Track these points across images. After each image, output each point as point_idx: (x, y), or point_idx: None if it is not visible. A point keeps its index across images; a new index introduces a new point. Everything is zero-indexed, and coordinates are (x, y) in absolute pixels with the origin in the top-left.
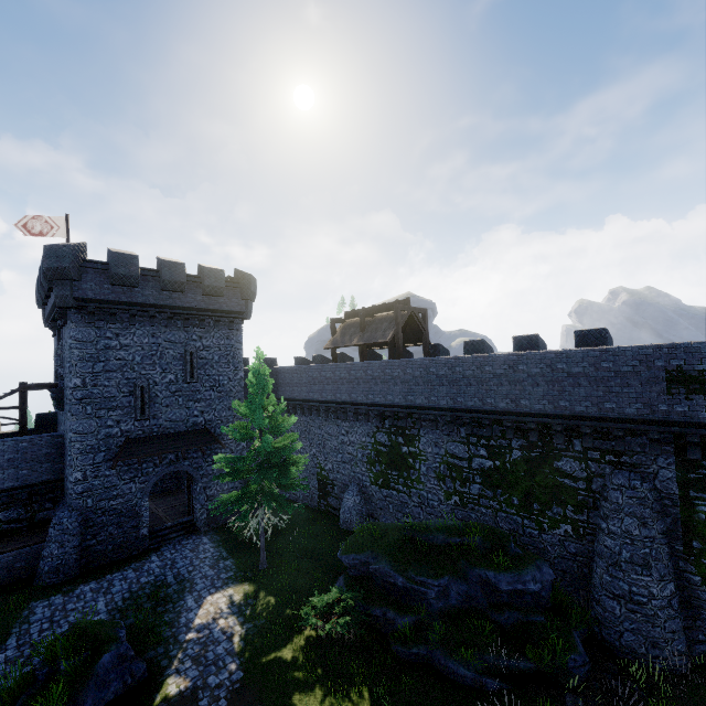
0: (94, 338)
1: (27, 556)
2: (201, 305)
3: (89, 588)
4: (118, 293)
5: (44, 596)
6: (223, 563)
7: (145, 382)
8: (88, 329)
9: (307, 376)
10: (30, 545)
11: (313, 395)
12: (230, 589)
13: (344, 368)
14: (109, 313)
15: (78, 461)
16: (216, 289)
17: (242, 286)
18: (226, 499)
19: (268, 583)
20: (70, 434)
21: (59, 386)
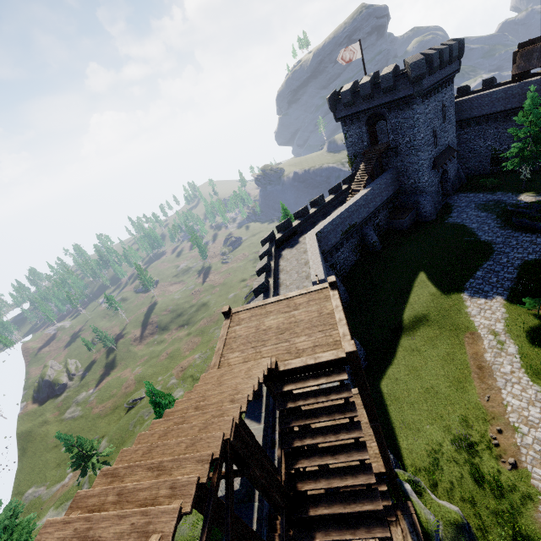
0: (423, 110)
1: (412, 215)
2: (448, 72)
3: (456, 214)
4: (430, 80)
5: (443, 220)
6: (497, 194)
7: (435, 128)
8: (422, 106)
9: (489, 99)
10: (411, 211)
11: (496, 109)
12: (522, 195)
13: (534, 83)
14: (427, 94)
15: (426, 173)
16: (455, 58)
17: (458, 50)
18: (512, 163)
19: (536, 189)
20: (421, 162)
21: (393, 145)
